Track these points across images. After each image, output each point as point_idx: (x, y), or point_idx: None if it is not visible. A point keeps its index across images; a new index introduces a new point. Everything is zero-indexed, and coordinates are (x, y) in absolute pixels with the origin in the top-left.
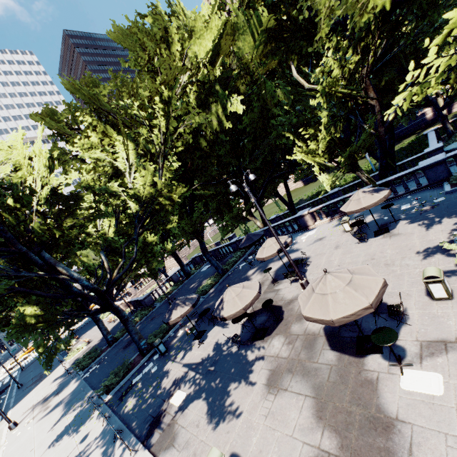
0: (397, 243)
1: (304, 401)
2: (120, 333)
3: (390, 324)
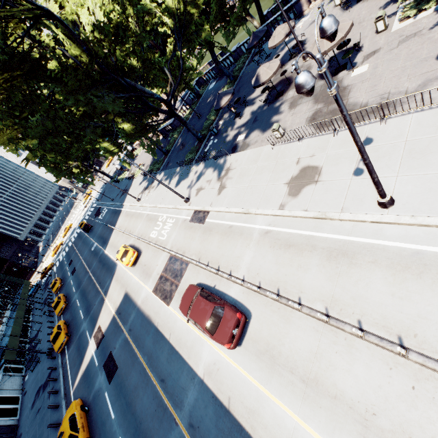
0: (370, 4)
1: (309, 102)
2: (169, 146)
3: (353, 55)
